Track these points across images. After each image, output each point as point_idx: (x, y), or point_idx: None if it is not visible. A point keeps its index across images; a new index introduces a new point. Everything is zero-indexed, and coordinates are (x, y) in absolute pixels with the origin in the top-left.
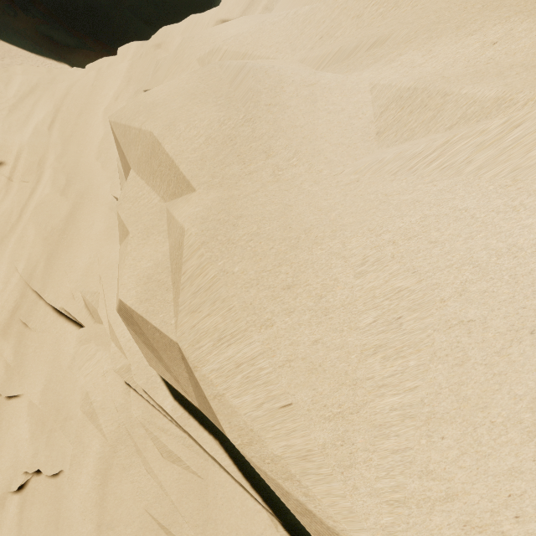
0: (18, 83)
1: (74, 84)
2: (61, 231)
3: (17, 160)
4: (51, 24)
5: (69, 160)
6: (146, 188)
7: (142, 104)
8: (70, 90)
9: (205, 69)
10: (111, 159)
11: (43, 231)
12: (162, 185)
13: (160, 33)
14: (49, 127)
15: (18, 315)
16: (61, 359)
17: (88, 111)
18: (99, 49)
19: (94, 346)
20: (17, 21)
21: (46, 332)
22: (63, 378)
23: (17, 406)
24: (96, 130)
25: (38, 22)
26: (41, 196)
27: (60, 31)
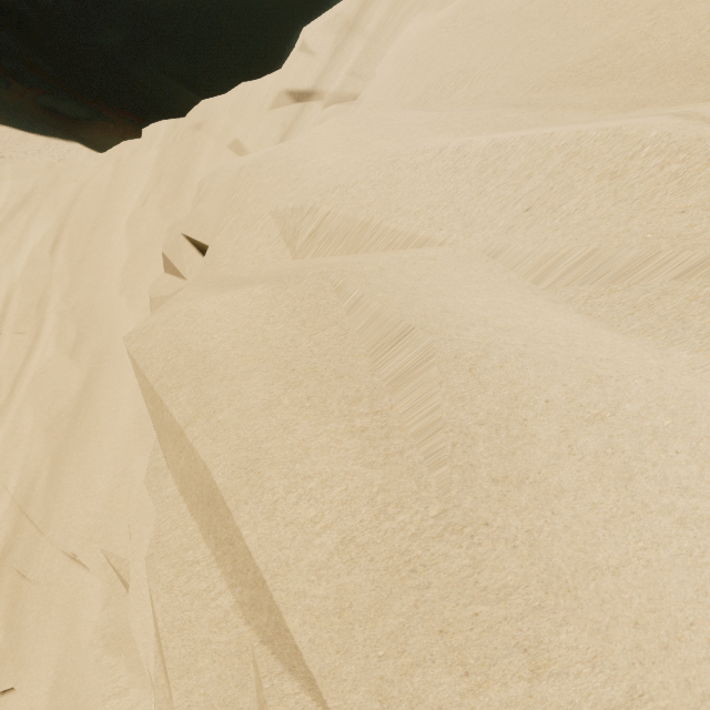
0: (7, 191)
1: (85, 185)
2: (72, 416)
3: (6, 304)
4: (55, 93)
5: (80, 298)
6: (202, 549)
7: (183, 348)
8: (79, 194)
9: (303, 285)
10: (141, 292)
11: (46, 416)
12: (239, 585)
13: (199, 110)
14: (52, 251)
15: (10, 560)
16: (79, 631)
17: (105, 224)
18: (119, 119)
19: (124, 672)
20: (10, 94)
21: (54, 585)
22: (82, 664)
23: (14, 707)
24: (118, 250)
25: (37, 92)
26: (41, 361)
27: (67, 101)
